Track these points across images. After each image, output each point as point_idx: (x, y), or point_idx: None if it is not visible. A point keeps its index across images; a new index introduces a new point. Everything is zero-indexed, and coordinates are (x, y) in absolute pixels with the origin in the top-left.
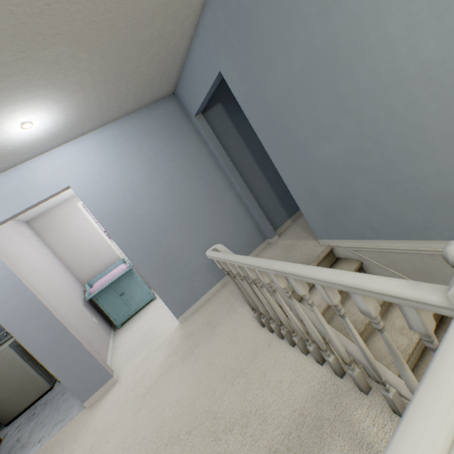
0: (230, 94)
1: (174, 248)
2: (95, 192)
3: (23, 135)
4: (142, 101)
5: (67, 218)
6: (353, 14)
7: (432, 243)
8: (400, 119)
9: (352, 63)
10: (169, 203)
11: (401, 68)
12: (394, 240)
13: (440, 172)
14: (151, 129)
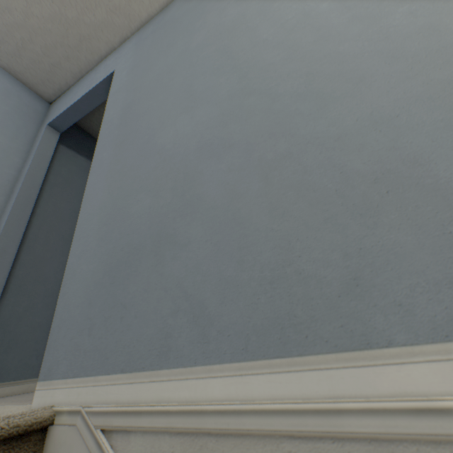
0: None
1: None
2: None
3: None
4: None
5: None
6: None
7: (382, 365)
8: (306, 56)
9: (258, 22)
10: None
11: (313, 9)
12: (249, 362)
13: (379, 115)
14: None
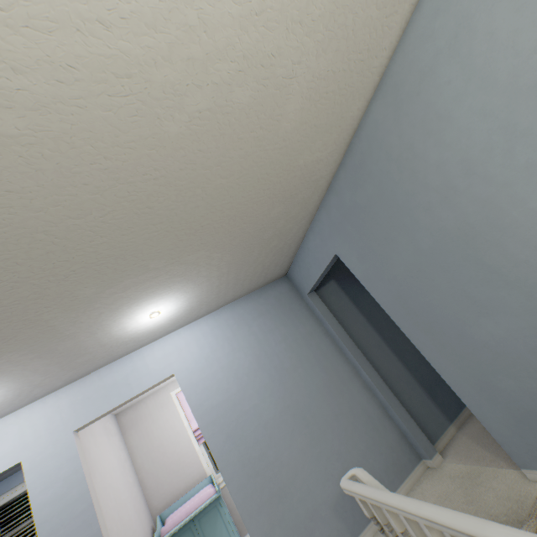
0: (343, 270)
1: (285, 466)
2: (198, 381)
3: (149, 323)
4: (256, 284)
5: (156, 410)
6: (481, 198)
7: None
8: None
9: (496, 237)
10: (278, 396)
11: None
12: None
13: None
14: (262, 309)
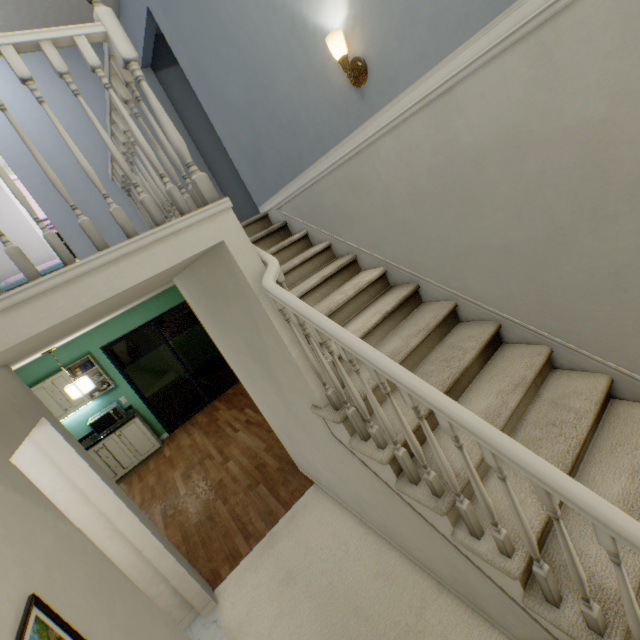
0: None
1: (107, 214)
2: (3, 126)
3: None
4: None
5: None
6: None
7: (308, 174)
8: (256, 44)
9: None
10: (103, 162)
11: None
12: (292, 182)
13: (287, 93)
14: (85, 73)
